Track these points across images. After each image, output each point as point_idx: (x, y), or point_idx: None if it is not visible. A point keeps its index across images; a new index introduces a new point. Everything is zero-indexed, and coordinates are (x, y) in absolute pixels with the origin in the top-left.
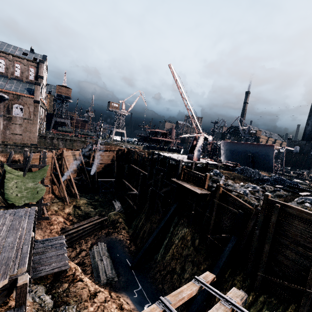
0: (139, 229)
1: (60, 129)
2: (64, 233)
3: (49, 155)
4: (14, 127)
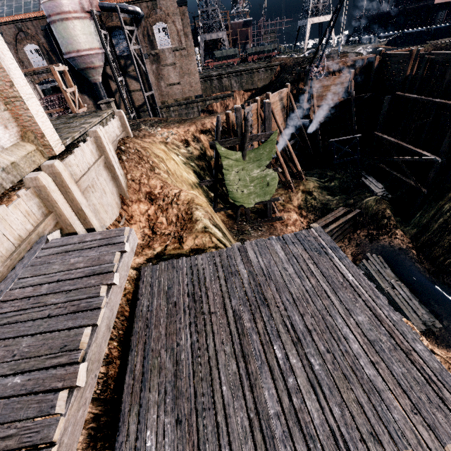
0: (436, 231)
1: (218, 55)
2: None
3: (253, 109)
4: (167, 73)
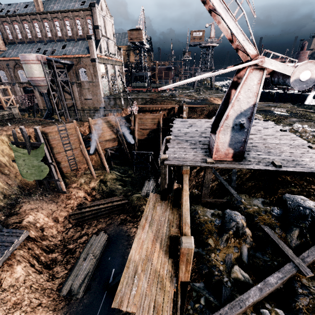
0: None
1: (133, 85)
2: (80, 209)
3: (70, 126)
4: (85, 93)
